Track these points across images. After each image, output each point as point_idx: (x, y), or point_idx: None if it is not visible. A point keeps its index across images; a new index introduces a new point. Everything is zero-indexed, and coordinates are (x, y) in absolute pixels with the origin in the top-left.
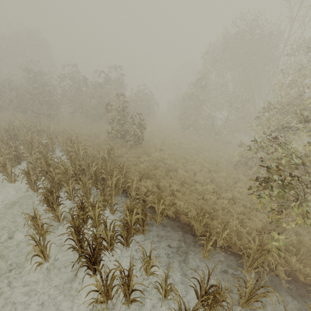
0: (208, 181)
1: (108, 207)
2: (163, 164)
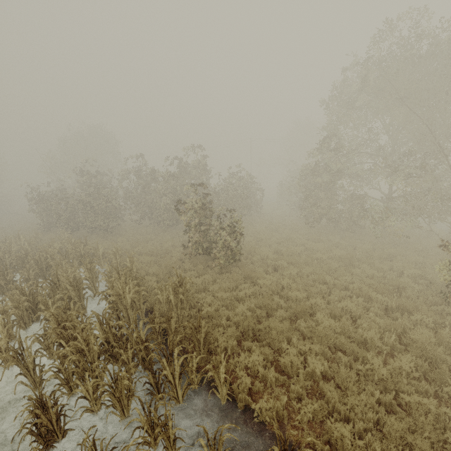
0: (392, 341)
1: (162, 443)
2: (282, 302)
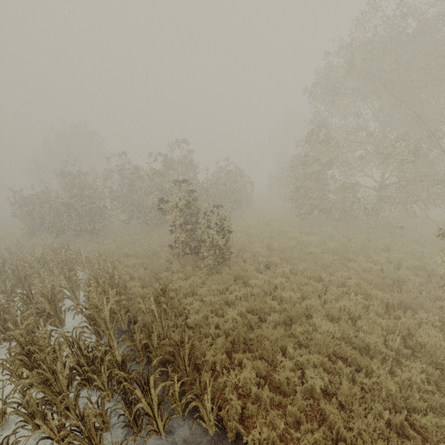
0: (397, 345)
1: None
2: (275, 304)
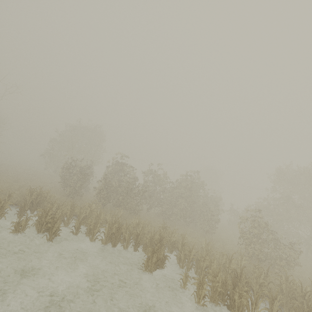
0: None
1: None
2: None
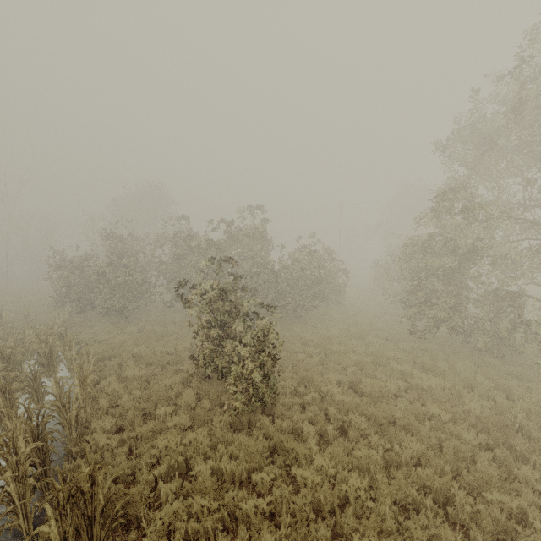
0: None
1: None
2: None
